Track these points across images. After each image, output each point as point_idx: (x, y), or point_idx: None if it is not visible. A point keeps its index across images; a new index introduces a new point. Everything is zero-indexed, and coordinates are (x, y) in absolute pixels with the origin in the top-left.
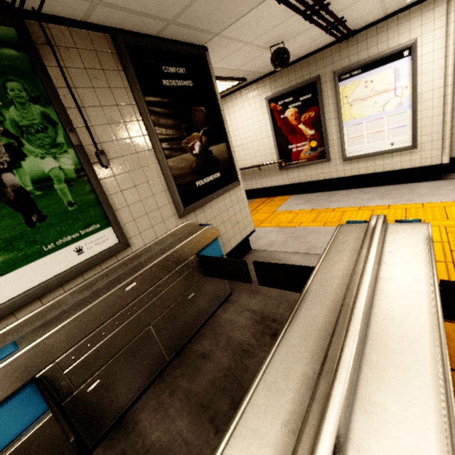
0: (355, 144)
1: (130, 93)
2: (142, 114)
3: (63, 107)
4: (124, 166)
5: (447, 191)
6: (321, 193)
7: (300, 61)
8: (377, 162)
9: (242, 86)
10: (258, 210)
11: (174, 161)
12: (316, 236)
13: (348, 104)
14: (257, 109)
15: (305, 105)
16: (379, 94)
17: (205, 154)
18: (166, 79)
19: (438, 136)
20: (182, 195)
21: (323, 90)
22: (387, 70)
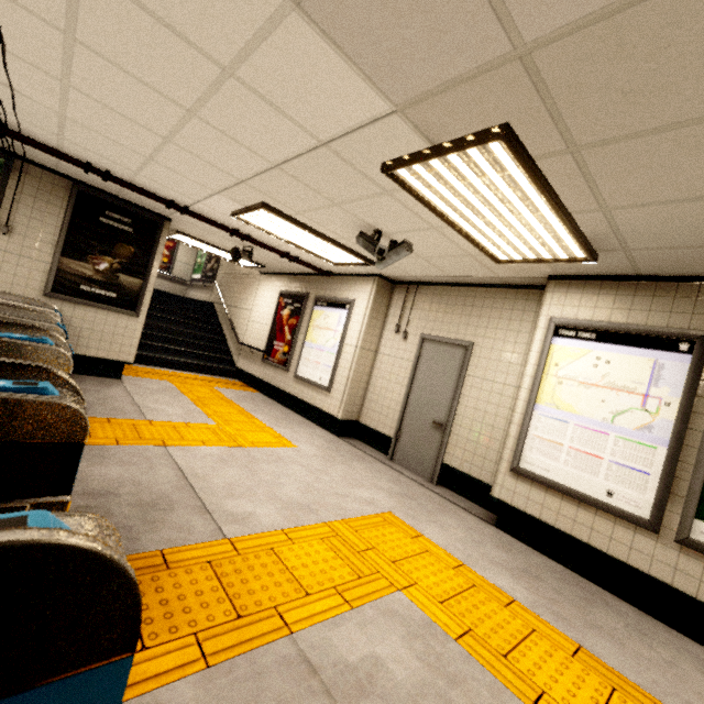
0: (304, 365)
1: (64, 212)
2: (62, 225)
3: (3, 197)
4: (21, 241)
5: (307, 436)
6: (272, 402)
7: (306, 276)
8: (309, 391)
9: (275, 273)
10: (211, 382)
11: (70, 262)
12: (167, 397)
13: (313, 327)
14: (274, 297)
15: (295, 312)
16: (328, 330)
17: (109, 275)
18: (105, 218)
19: (343, 388)
20: (59, 284)
21: (307, 306)
22: (337, 313)
